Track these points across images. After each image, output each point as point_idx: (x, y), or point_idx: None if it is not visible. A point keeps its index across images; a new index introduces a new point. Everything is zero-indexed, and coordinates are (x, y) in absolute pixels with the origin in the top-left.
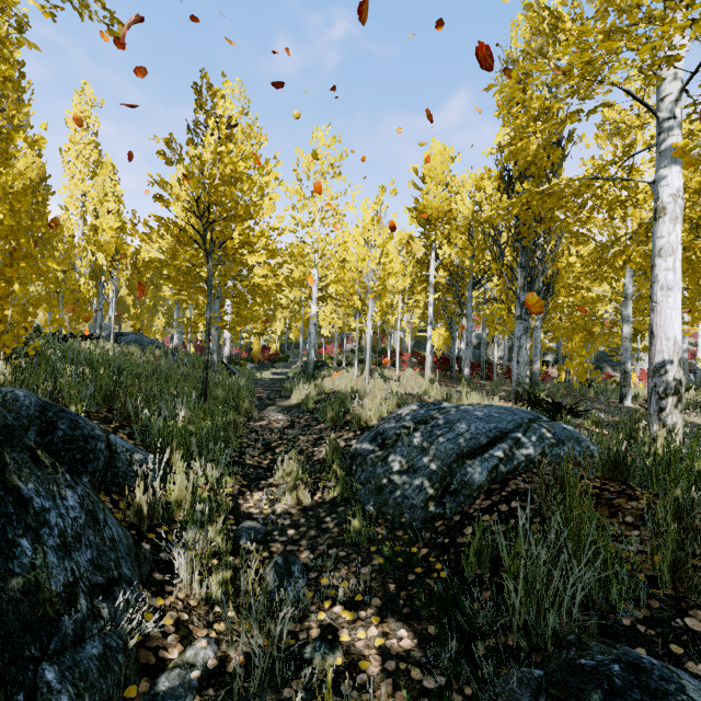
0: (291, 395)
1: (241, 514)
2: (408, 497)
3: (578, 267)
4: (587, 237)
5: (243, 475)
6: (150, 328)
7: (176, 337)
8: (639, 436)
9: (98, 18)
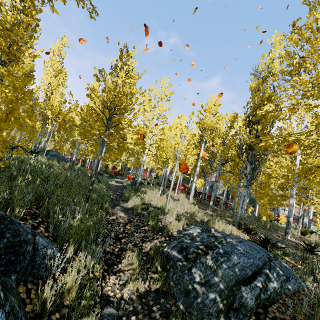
0: (128, 201)
1: (103, 296)
2: (206, 306)
3: (274, 167)
4: (279, 154)
5: (105, 260)
6: (63, 148)
7: (75, 156)
8: (316, 273)
9: (86, 7)
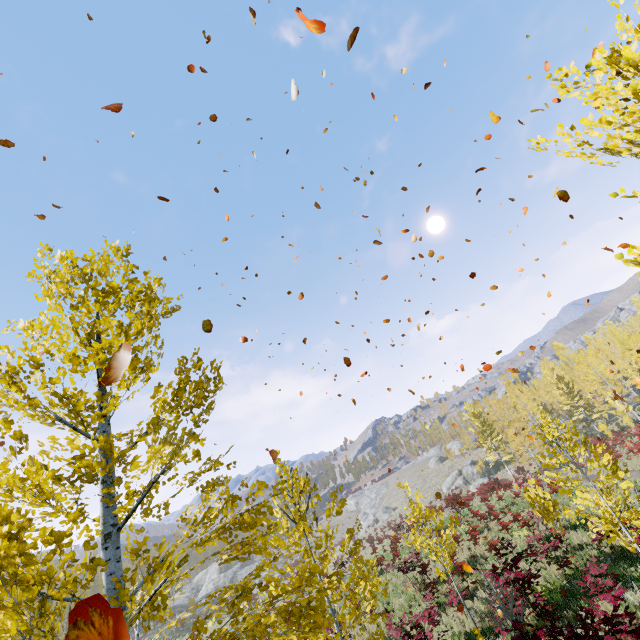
0: None
1: None
2: None
3: None
4: None
5: None
6: None
7: None
8: None
9: None
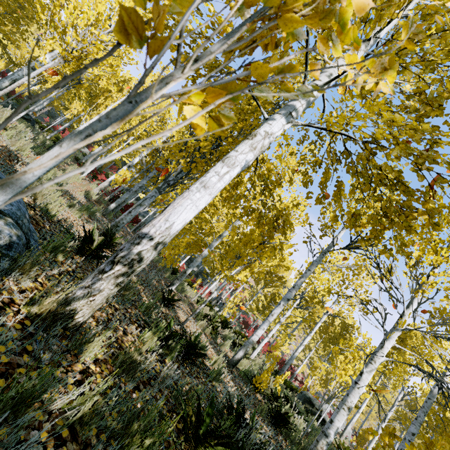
0: None
1: None
2: None
3: (216, 200)
4: None
5: None
6: None
7: None
8: None
9: None
